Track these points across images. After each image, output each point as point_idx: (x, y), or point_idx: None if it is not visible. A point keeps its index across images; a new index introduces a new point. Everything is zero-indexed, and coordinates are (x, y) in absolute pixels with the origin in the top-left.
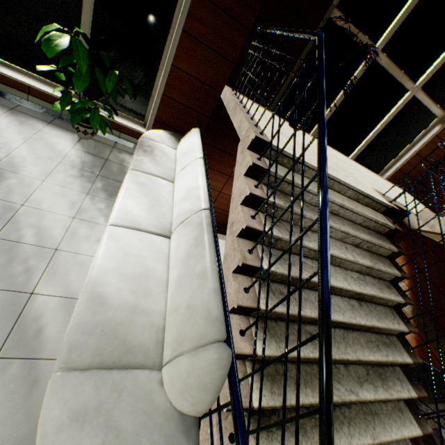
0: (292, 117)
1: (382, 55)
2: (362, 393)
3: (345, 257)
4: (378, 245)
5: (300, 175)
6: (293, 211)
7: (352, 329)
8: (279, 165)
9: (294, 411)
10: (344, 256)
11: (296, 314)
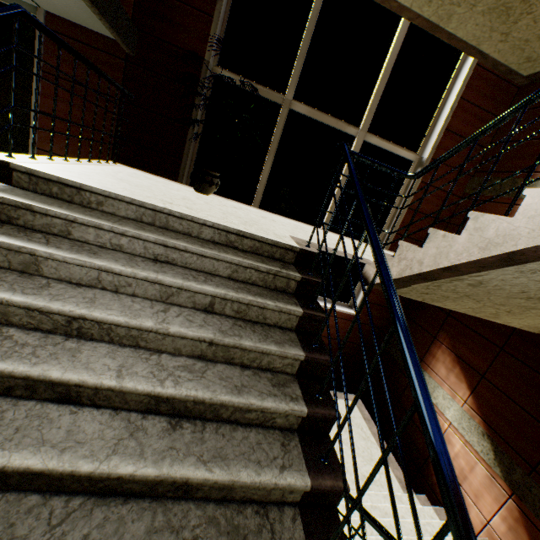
0: (190, 178)
1: (299, 104)
2: None
3: (127, 321)
4: (251, 304)
5: (93, 209)
6: (2, 244)
7: (129, 495)
8: (43, 196)
9: None
10: (125, 319)
11: None
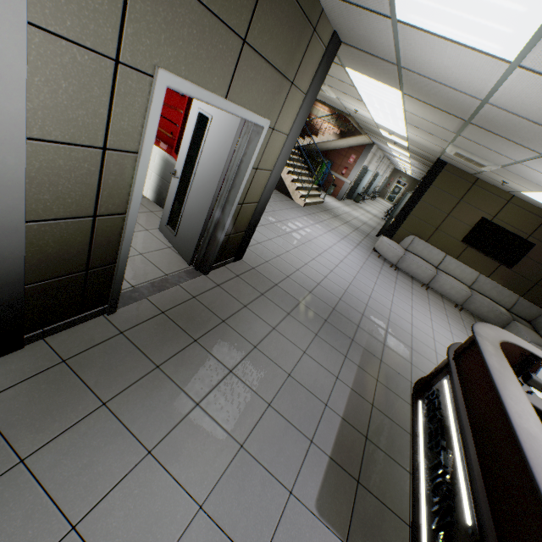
0: None
1: None
2: None
3: None
4: None
5: None
6: None
7: None
8: None
9: None
10: None
11: None
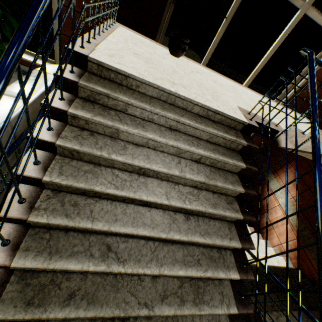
0: (169, 44)
1: None
2: (160, 308)
3: (167, 171)
4: (221, 161)
5: (133, 90)
6: (103, 124)
7: (173, 242)
8: (106, 80)
9: (70, 320)
10: (166, 170)
11: (79, 227)
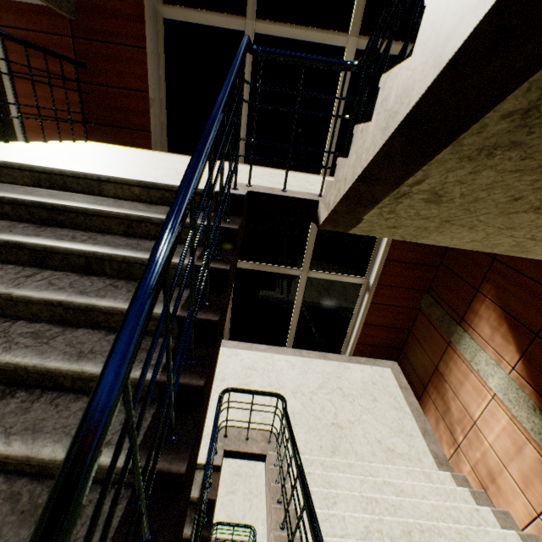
0: None
1: (242, 262)
2: None
3: None
4: None
5: None
6: None
7: None
8: None
9: None
10: None
11: None
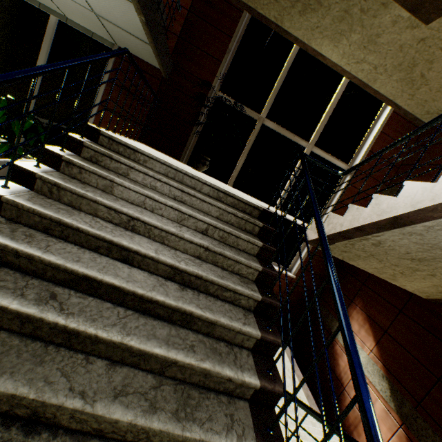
0: (190, 159)
1: (269, 122)
2: (107, 405)
3: (161, 225)
4: (231, 233)
5: (140, 164)
6: (98, 172)
7: (156, 317)
8: (114, 152)
9: None
10: (160, 224)
11: (23, 251)
